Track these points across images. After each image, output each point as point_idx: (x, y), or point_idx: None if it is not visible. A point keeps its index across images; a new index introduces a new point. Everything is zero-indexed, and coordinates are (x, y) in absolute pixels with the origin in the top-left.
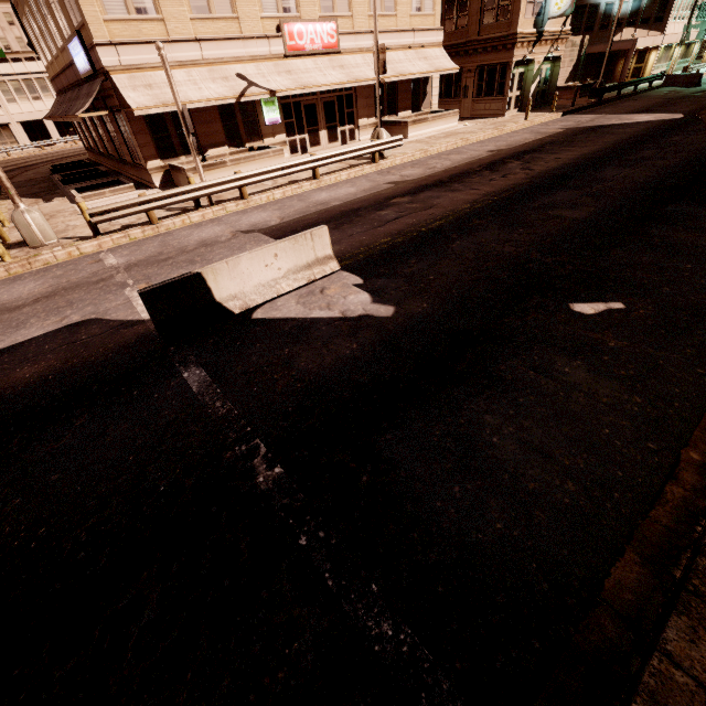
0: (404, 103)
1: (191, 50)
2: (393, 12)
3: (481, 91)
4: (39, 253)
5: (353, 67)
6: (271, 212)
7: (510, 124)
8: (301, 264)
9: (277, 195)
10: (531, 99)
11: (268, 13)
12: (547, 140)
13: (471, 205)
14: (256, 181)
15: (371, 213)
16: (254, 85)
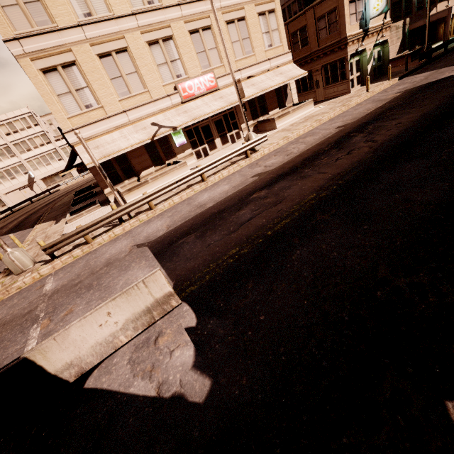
0: (272, 105)
1: (121, 118)
2: (252, 53)
3: (328, 80)
4: (17, 280)
5: (229, 95)
6: (165, 220)
7: (354, 98)
8: (140, 309)
9: (176, 200)
10: (368, 77)
11: (167, 82)
12: (387, 106)
13: (316, 194)
14: (158, 196)
15: (231, 214)
16: (162, 127)
